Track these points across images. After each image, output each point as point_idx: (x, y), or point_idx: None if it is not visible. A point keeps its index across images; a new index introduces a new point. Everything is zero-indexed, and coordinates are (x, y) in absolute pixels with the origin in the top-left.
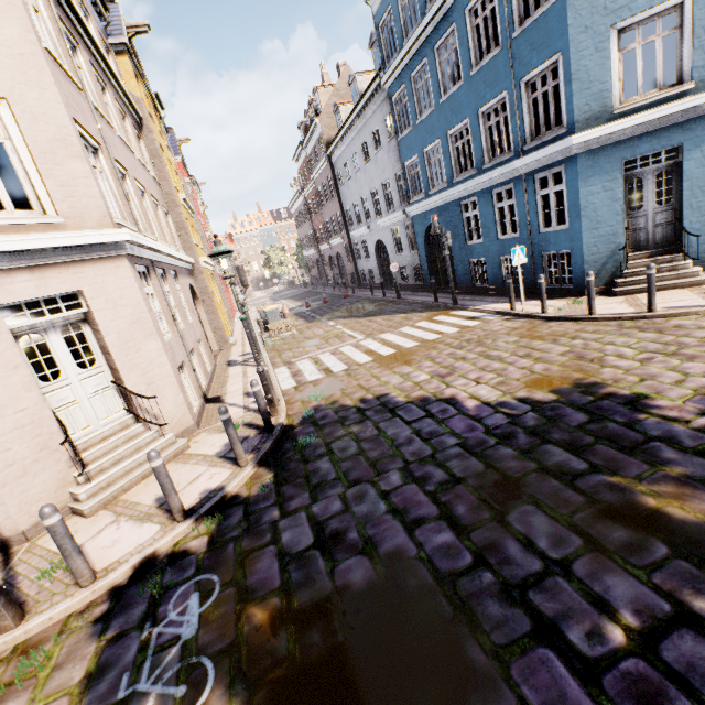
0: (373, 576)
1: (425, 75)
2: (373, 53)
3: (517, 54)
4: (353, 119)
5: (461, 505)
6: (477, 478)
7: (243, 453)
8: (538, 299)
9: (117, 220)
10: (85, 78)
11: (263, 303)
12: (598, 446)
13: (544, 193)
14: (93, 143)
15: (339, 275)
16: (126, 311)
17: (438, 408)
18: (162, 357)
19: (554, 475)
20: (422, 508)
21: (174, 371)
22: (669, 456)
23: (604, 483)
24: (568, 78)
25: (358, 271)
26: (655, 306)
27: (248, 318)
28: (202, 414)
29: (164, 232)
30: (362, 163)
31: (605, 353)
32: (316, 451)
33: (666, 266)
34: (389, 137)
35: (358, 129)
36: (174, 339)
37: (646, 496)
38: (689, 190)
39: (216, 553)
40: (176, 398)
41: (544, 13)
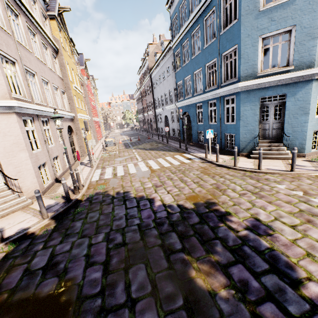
0: (53, 291)
1: (187, 45)
2: (171, 32)
3: (221, 42)
4: (160, 60)
5: (116, 258)
6: (132, 244)
7: (46, 212)
8: (220, 154)
9: (14, 96)
10: (20, 29)
11: (116, 135)
12: (193, 237)
13: (227, 106)
14: (11, 59)
15: (150, 128)
16: (10, 138)
17: (144, 203)
18: (28, 160)
19: (164, 249)
20: (99, 256)
21: (34, 167)
22: (217, 249)
23: (181, 258)
24: (239, 57)
25: (157, 127)
26: (261, 167)
27: (87, 145)
28: (49, 188)
29: (56, 101)
30: (162, 80)
31: (229, 187)
32: (81, 216)
33: (275, 148)
34: (173, 70)
35: (162, 65)
36: (41, 152)
37: (194, 269)
38: (287, 115)
39: (2, 263)
40: (33, 180)
41: (232, 26)
